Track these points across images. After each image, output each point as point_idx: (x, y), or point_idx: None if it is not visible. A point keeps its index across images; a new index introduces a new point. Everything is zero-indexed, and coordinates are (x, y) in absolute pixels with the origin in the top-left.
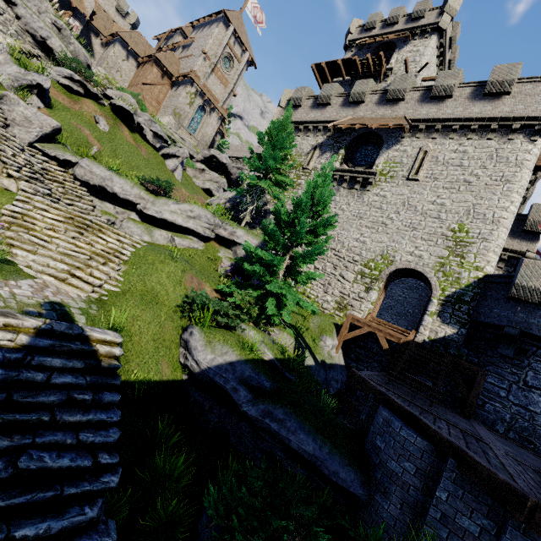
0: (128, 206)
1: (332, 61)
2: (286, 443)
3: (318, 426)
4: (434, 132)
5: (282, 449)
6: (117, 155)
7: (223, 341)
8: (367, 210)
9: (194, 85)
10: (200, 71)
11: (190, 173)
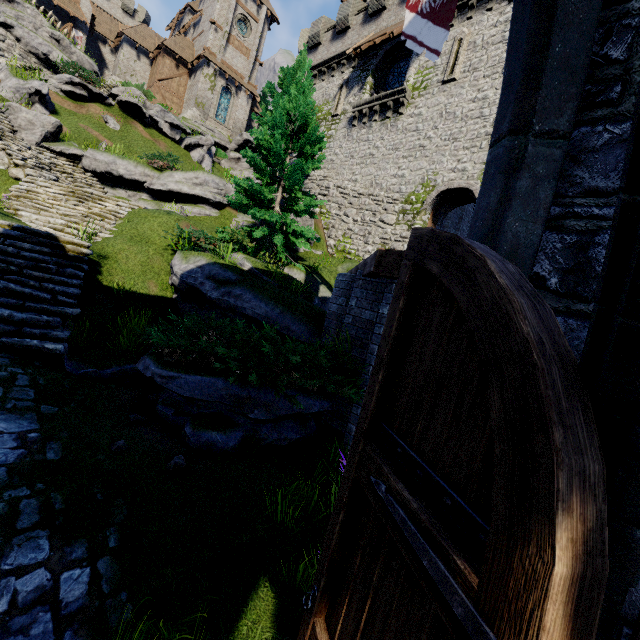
0: (139, 189)
1: None
2: (244, 313)
3: (274, 297)
4: (468, 11)
5: (244, 321)
6: (132, 151)
7: (198, 254)
8: (402, 137)
9: (211, 65)
10: (214, 46)
11: (226, 166)
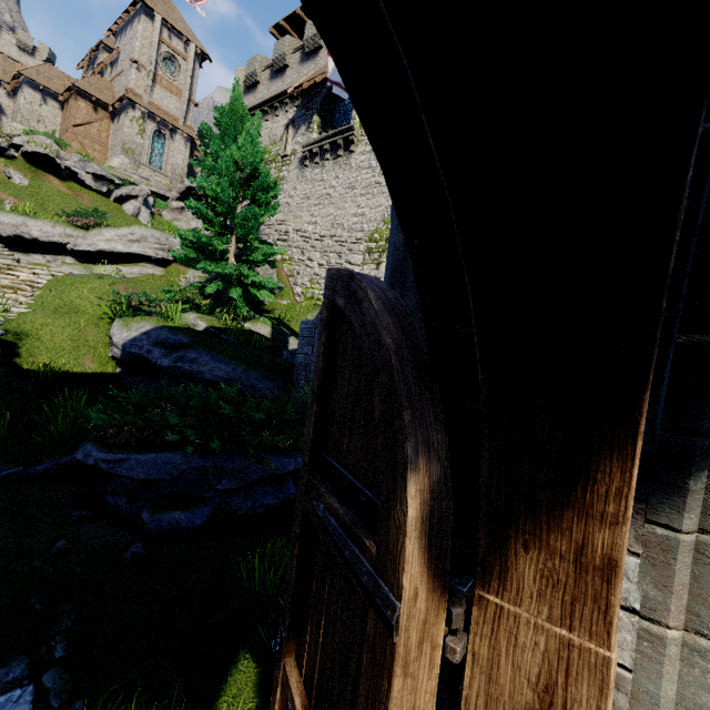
0: (61, 252)
1: (291, 14)
2: (202, 378)
3: (235, 356)
4: None
5: (203, 386)
6: (47, 209)
7: (141, 319)
8: (357, 175)
9: (137, 107)
10: (138, 87)
11: (169, 218)
